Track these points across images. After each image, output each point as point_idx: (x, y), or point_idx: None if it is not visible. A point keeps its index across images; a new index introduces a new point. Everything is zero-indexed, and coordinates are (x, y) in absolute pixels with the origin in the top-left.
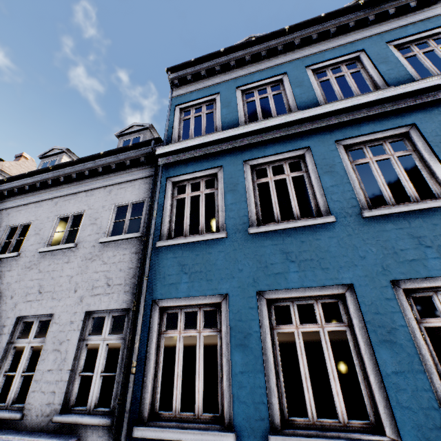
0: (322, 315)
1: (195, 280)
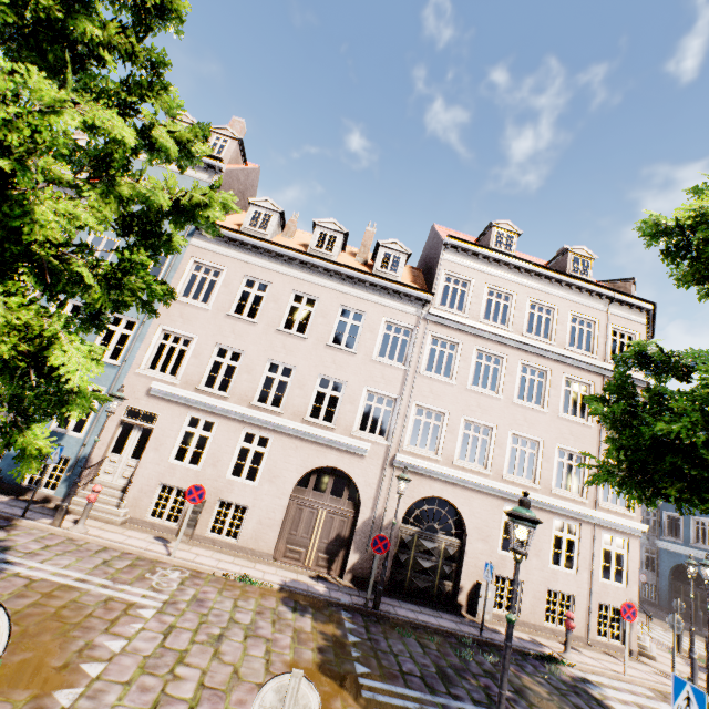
0: (706, 525)
1: (673, 508)
